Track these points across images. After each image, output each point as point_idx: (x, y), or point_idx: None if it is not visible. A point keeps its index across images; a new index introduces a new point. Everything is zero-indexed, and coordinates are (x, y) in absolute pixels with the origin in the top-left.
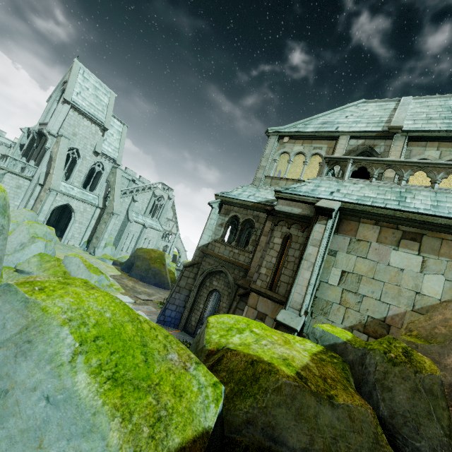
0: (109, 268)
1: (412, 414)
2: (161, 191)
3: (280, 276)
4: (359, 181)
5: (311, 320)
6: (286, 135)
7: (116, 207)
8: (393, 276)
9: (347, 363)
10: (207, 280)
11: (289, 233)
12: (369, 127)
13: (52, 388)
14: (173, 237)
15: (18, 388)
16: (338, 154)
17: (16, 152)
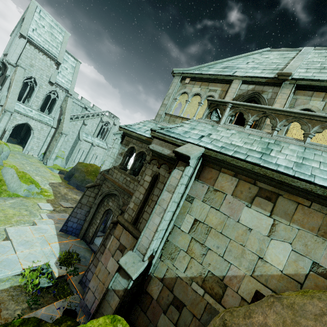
0: (53, 176)
1: None
2: (108, 118)
3: (143, 213)
4: (232, 127)
5: (160, 262)
6: (188, 76)
7: (65, 128)
8: (240, 234)
9: None
10: (105, 200)
11: (158, 172)
12: (263, 73)
13: None
14: None
15: None
16: (229, 97)
17: None
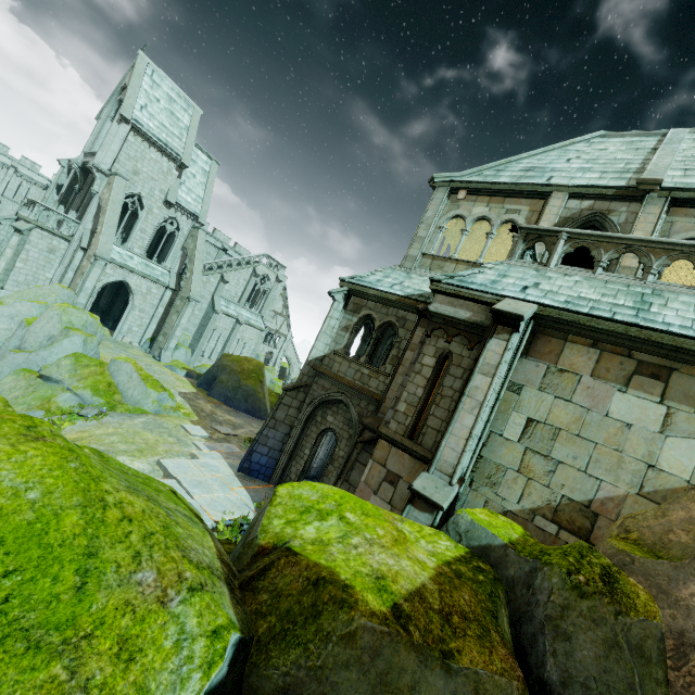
0: (180, 382)
1: (601, 684)
2: (266, 268)
3: (426, 418)
4: (573, 272)
5: (470, 492)
6: (462, 187)
7: (195, 289)
8: (612, 435)
9: (502, 582)
10: (318, 412)
11: (448, 350)
12: (604, 179)
13: None
14: (281, 341)
15: None
16: (546, 223)
17: (51, 197)
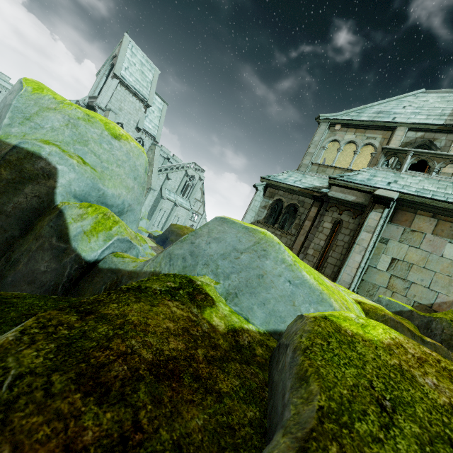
0: (146, 240)
1: None
2: (193, 171)
3: (327, 258)
4: (417, 174)
5: None
6: (338, 122)
7: (154, 183)
8: (445, 267)
9: (414, 325)
10: None
11: (340, 219)
12: (429, 119)
13: (290, 277)
14: (199, 218)
15: (269, 274)
16: (393, 145)
17: None
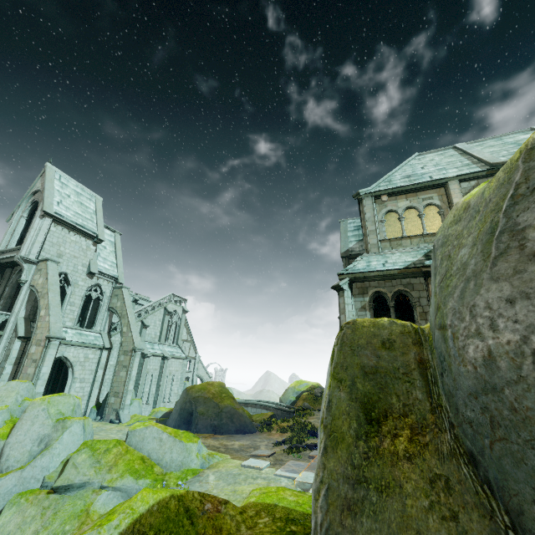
0: None
1: None
2: (173, 304)
3: None
4: None
5: None
6: (383, 193)
7: (137, 339)
8: None
9: None
10: None
11: None
12: (464, 170)
13: None
14: (192, 363)
15: None
16: (457, 199)
17: None
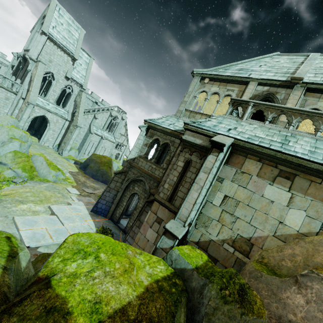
0: (70, 166)
1: None
2: (116, 112)
3: (177, 192)
4: (254, 122)
5: (194, 229)
6: (207, 76)
7: (80, 121)
8: (264, 206)
9: (186, 291)
10: (131, 185)
11: (190, 159)
12: (276, 76)
13: None
14: (124, 148)
15: None
16: (246, 97)
17: (9, 72)
